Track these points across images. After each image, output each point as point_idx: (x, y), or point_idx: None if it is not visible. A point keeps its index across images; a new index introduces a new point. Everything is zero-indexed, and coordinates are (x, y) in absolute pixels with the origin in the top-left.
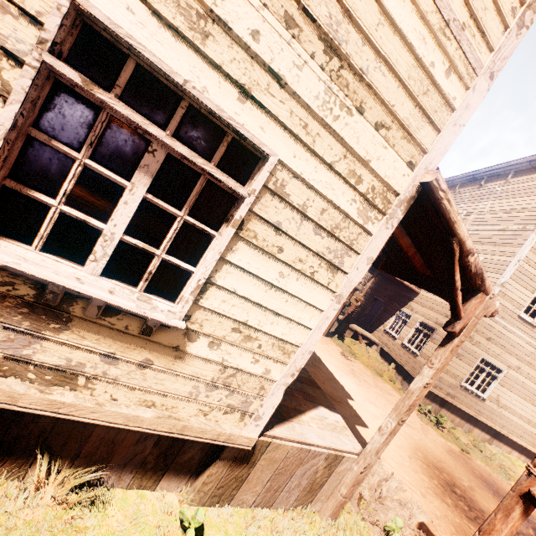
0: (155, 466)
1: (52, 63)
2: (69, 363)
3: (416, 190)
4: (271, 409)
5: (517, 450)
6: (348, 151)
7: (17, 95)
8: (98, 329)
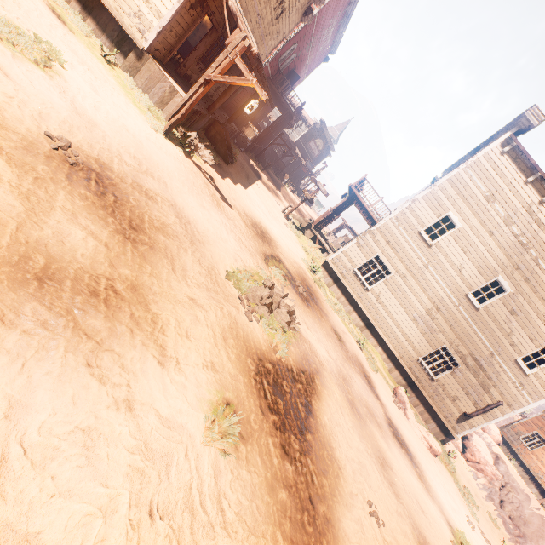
0: (115, 47)
1: None
2: None
3: None
4: (151, 40)
5: (382, 347)
6: None
7: None
8: None
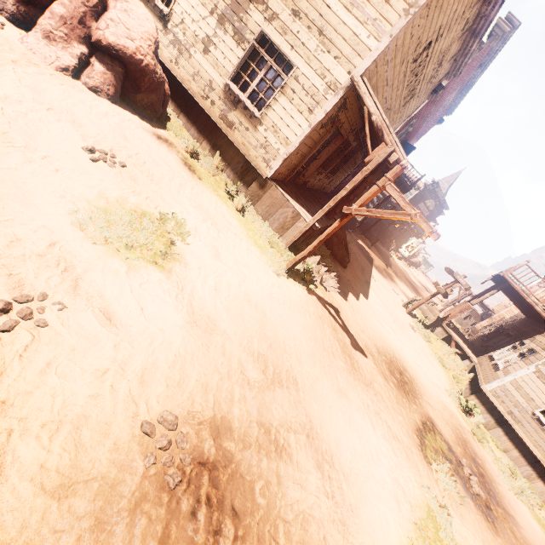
0: (239, 177)
1: (254, 43)
2: (233, 122)
3: (350, 84)
4: (276, 167)
5: None
6: (323, 66)
7: (246, 50)
8: (241, 113)
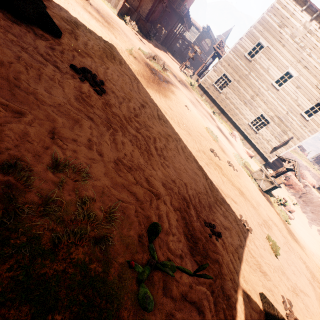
0: None
1: None
2: None
3: None
4: None
5: (230, 122)
6: None
7: None
8: None
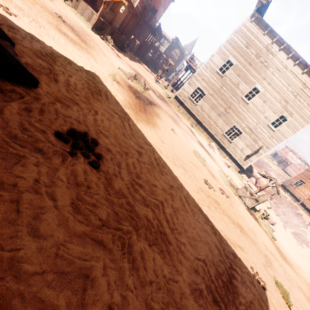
0: None
1: None
2: None
3: None
4: None
5: (206, 132)
6: None
7: None
8: None
